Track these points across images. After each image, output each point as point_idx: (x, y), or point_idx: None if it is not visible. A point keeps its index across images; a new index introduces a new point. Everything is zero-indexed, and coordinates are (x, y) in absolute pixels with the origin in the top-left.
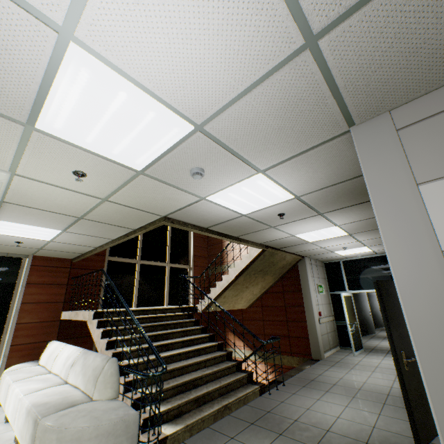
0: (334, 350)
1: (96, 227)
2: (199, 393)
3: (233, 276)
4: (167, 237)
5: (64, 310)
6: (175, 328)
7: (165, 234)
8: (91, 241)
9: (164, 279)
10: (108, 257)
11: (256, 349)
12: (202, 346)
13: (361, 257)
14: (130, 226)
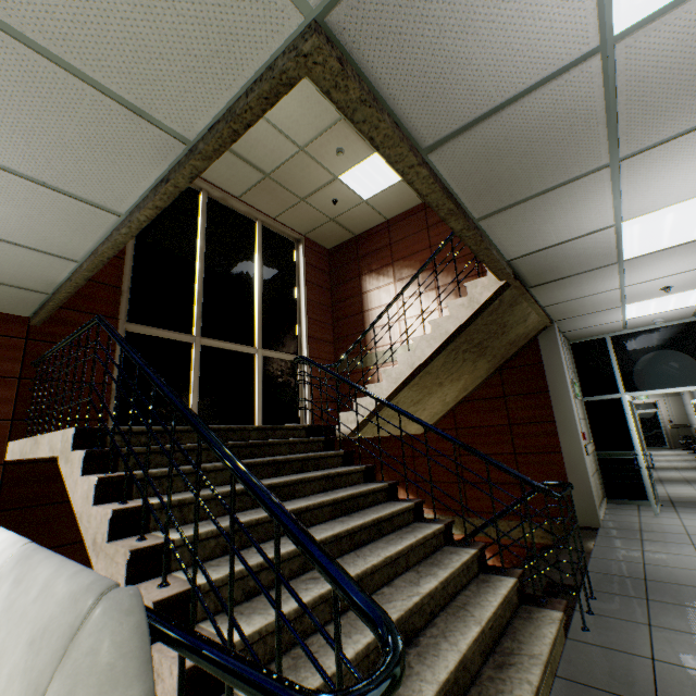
0: (604, 507)
1: (43, 114)
2: (443, 671)
3: (426, 352)
4: (254, 297)
5: (12, 439)
6: (304, 471)
7: (250, 289)
8: (56, 226)
9: (253, 379)
10: (126, 325)
11: (499, 514)
12: (386, 513)
13: (655, 325)
14: (174, 113)
